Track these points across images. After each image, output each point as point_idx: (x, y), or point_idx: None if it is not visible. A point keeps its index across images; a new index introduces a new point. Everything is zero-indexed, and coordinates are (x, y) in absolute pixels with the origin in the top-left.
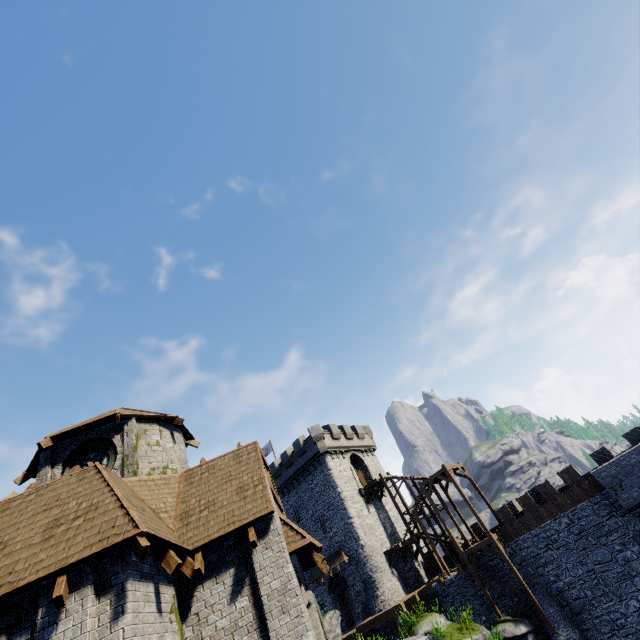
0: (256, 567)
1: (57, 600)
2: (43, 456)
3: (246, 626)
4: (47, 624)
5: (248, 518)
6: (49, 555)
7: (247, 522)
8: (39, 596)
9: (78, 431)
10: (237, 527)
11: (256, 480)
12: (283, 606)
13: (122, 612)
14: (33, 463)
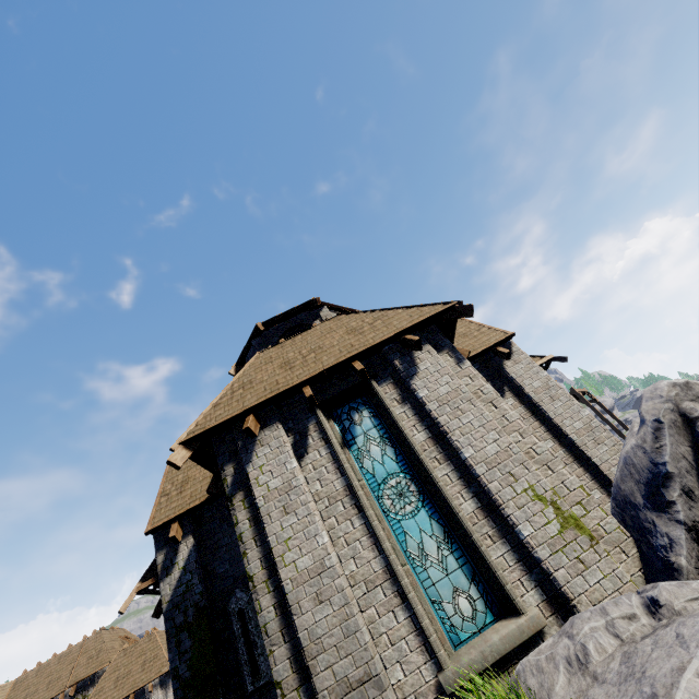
0: (512, 376)
1: (418, 343)
2: (255, 343)
3: (520, 416)
4: (408, 367)
5: (491, 343)
6: (376, 335)
7: (493, 344)
8: (387, 356)
9: (282, 318)
10: (486, 348)
11: (474, 328)
12: (551, 396)
13: (463, 359)
14: (243, 355)
